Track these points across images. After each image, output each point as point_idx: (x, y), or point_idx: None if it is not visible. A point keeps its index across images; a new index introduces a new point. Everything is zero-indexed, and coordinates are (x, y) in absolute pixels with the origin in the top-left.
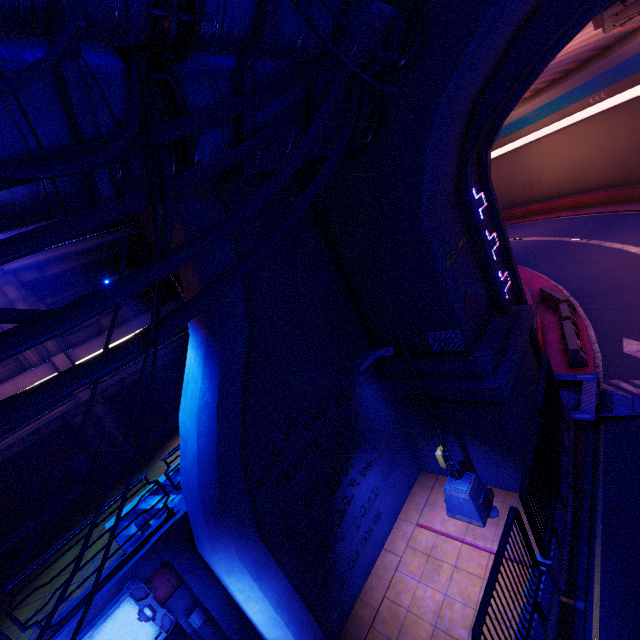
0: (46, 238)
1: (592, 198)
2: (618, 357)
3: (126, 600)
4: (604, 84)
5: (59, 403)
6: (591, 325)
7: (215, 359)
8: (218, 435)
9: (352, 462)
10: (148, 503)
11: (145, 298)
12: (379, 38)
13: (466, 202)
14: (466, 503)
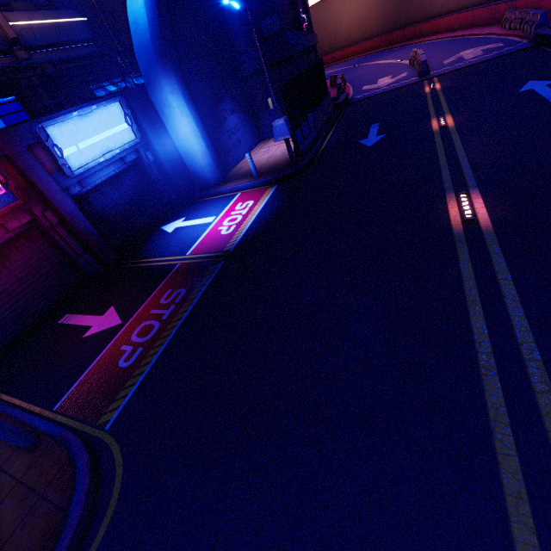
0: None
1: (369, 44)
2: (359, 91)
3: (118, 104)
4: None
5: (1, 55)
6: (352, 87)
7: None
8: (158, 11)
9: (225, 101)
10: (109, 88)
11: (44, 4)
12: None
13: None
14: (283, 126)
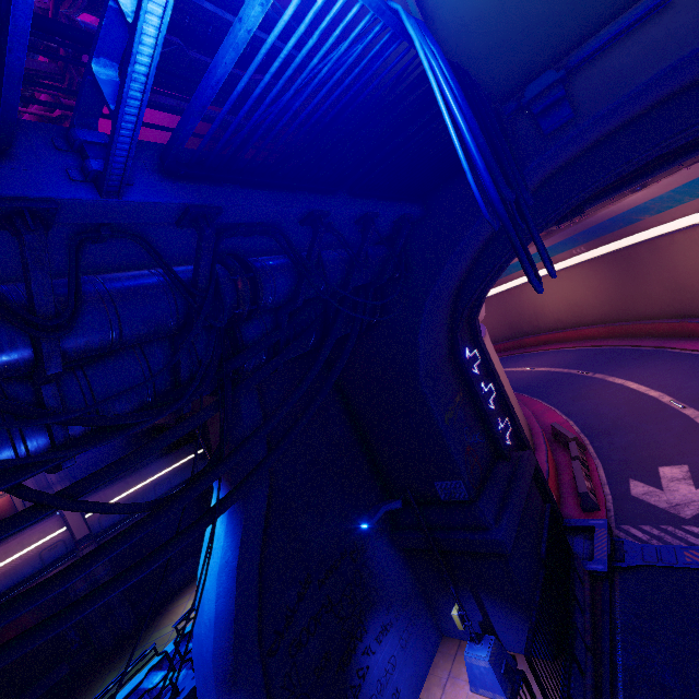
0: (153, 450)
1: (593, 332)
2: (627, 500)
3: None
4: (582, 241)
5: (60, 561)
6: (601, 464)
7: (238, 517)
8: (236, 596)
9: (367, 625)
10: (150, 681)
11: None
12: (376, 271)
13: (460, 362)
14: (487, 673)
